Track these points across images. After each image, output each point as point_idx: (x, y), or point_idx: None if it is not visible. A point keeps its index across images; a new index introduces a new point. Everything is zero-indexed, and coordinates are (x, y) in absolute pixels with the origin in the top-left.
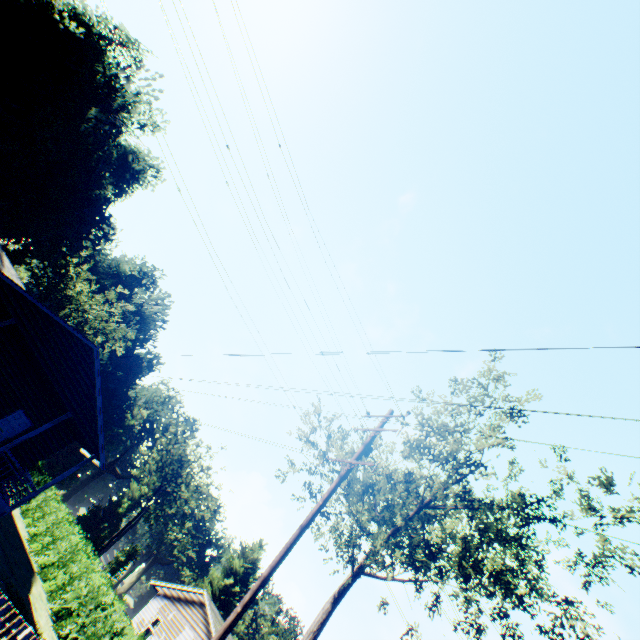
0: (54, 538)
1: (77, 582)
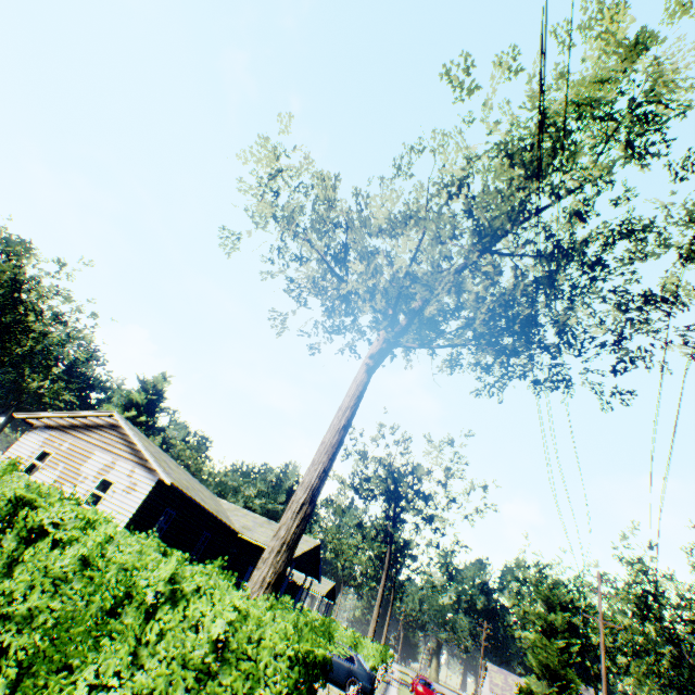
0: None
1: None
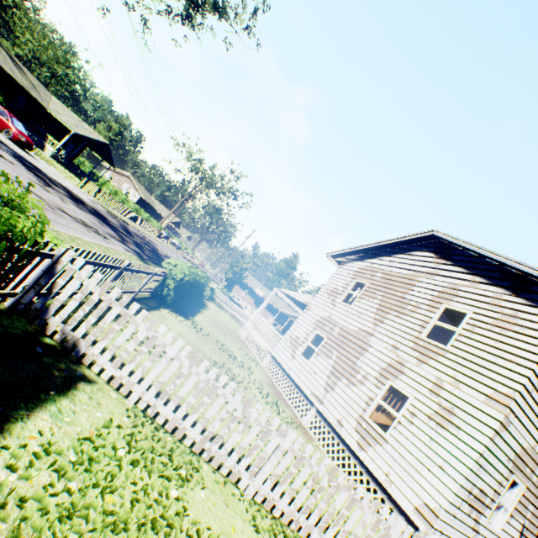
0: (78, 164)
1: (105, 186)
